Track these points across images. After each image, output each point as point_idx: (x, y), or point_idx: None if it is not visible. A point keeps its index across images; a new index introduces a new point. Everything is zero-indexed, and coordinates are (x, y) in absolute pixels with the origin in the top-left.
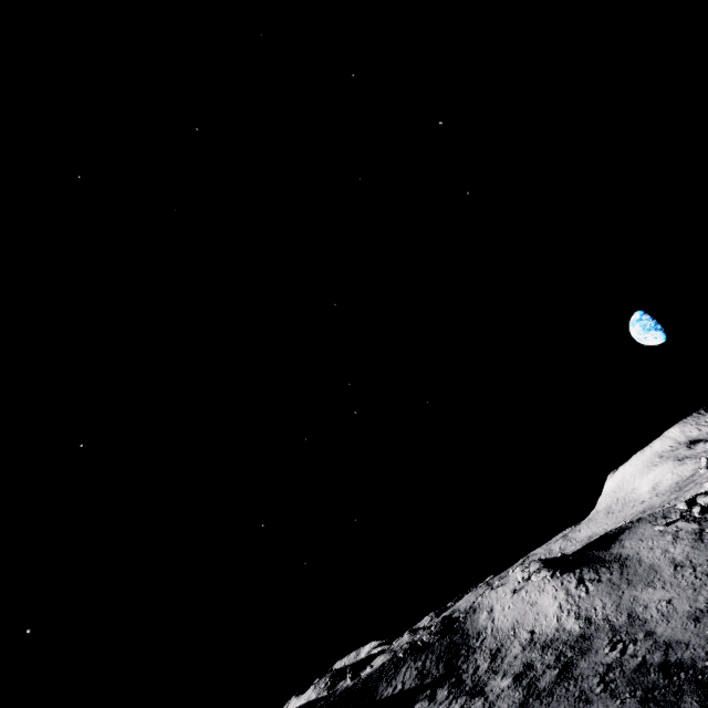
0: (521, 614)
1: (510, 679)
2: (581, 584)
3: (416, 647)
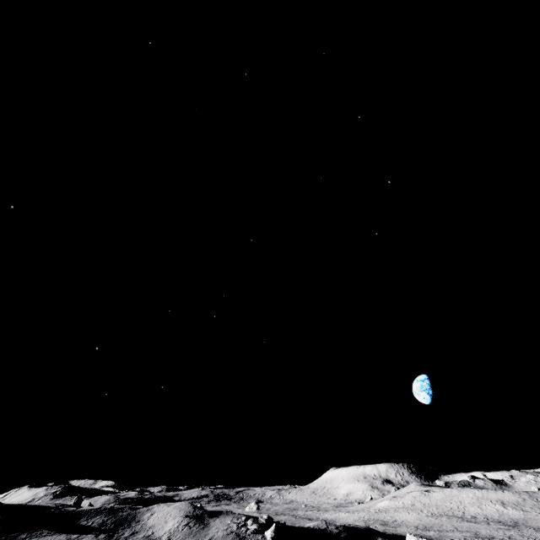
0: (158, 523)
1: None
2: (185, 525)
3: (112, 510)
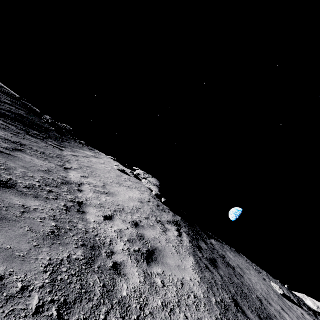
0: (103, 175)
1: None
2: (175, 226)
3: (36, 112)
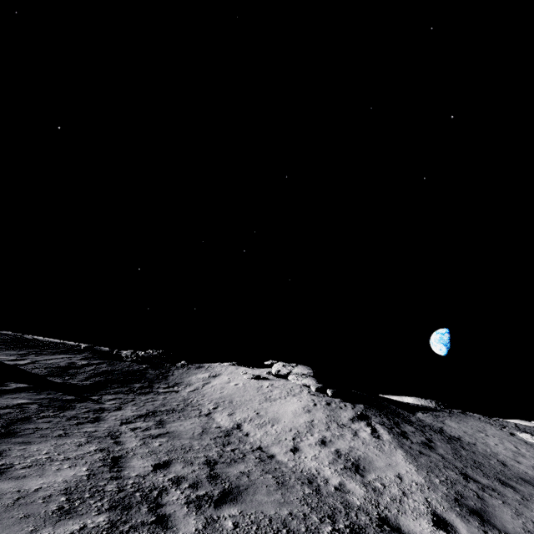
0: (244, 398)
1: (84, 474)
2: (363, 421)
3: (109, 354)
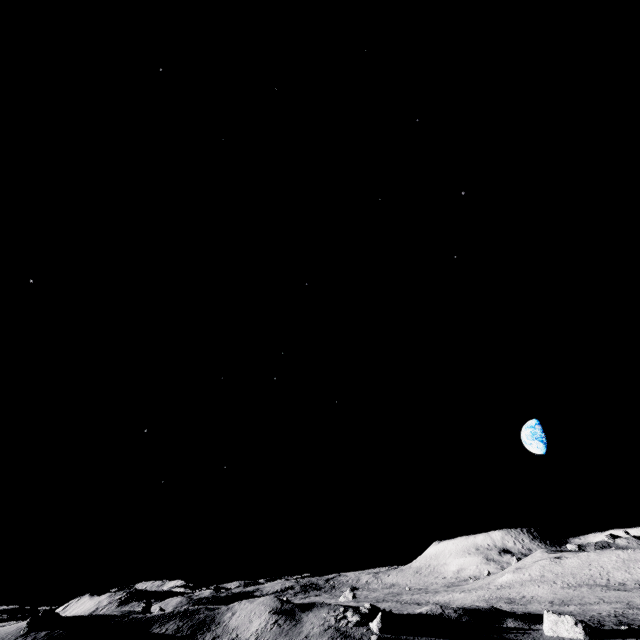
0: (242, 624)
1: None
2: (274, 624)
3: (186, 613)
